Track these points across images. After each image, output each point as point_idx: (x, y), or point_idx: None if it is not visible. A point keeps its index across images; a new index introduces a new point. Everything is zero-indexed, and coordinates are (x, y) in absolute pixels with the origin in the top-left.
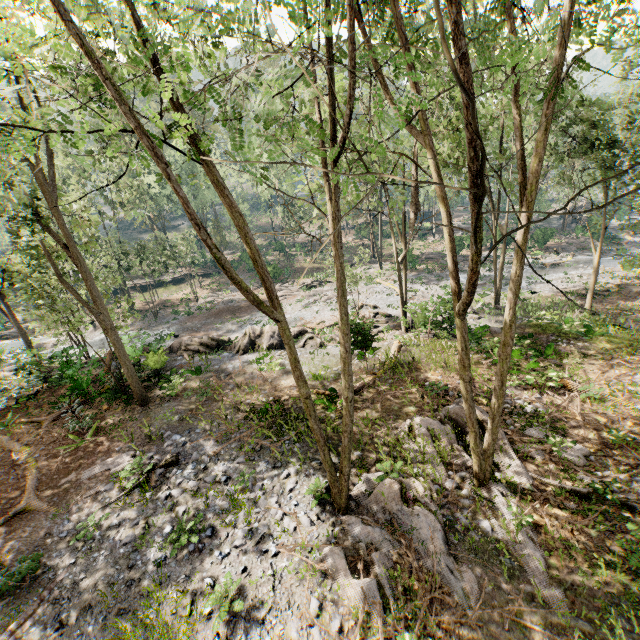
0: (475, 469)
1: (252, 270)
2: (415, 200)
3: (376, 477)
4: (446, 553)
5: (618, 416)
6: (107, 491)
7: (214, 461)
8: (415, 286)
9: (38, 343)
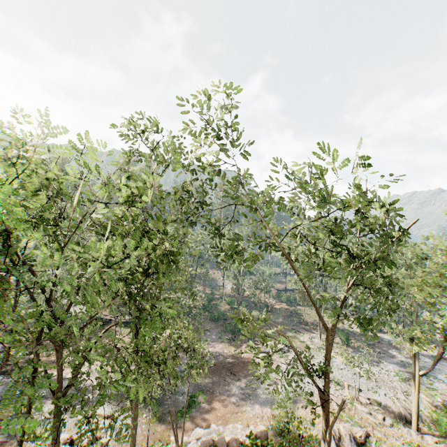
0: None
1: (214, 319)
2: (446, 341)
3: None
4: None
5: None
6: None
7: None
8: (365, 366)
9: None
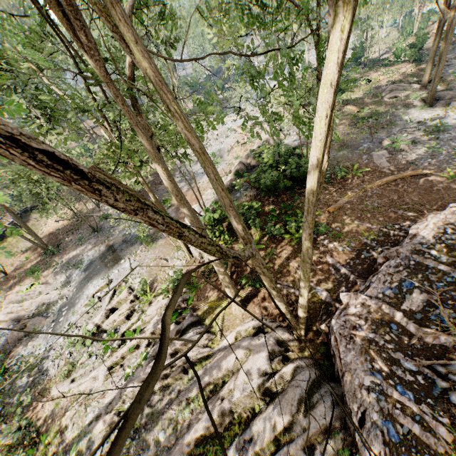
0: (425, 83)
1: None
2: None
3: (417, 100)
4: (451, 92)
5: (400, 75)
6: (402, 155)
7: (391, 132)
8: (232, 115)
9: (10, 338)
